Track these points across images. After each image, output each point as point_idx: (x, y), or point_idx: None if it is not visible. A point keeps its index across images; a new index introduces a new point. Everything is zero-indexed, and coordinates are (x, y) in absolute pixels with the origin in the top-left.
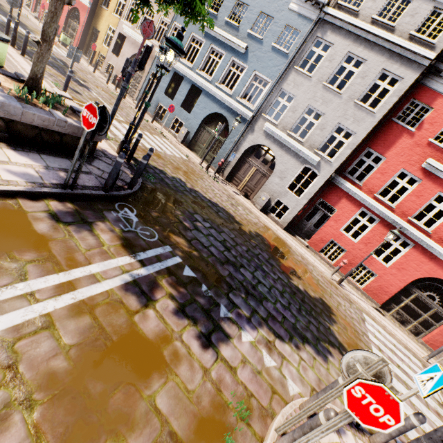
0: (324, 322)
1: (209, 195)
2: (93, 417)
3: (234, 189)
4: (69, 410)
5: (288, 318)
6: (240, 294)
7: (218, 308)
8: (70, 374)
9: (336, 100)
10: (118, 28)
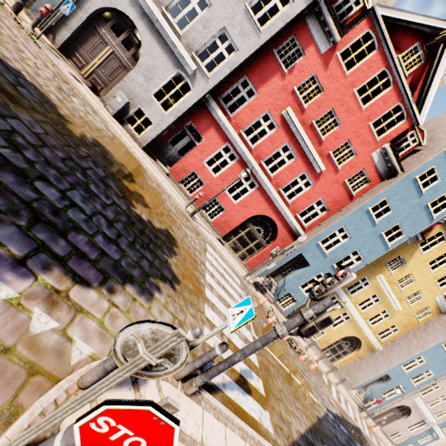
0: (162, 255)
1: (4, 52)
2: None
3: (73, 71)
4: None
5: (110, 254)
6: (15, 221)
7: None
8: None
9: None
10: None
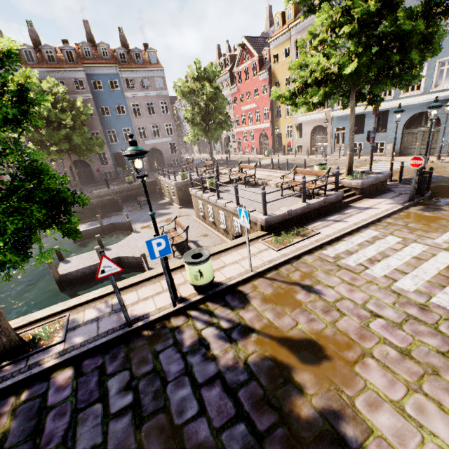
0: None
1: None
2: None
3: None
4: None
5: None
6: None
7: None
8: None
9: None
10: (293, 123)
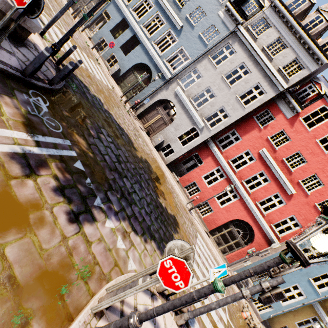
0: (170, 230)
1: (119, 121)
2: None
3: (141, 125)
4: None
5: (146, 220)
6: (116, 194)
7: (94, 198)
8: None
9: (226, 90)
10: None
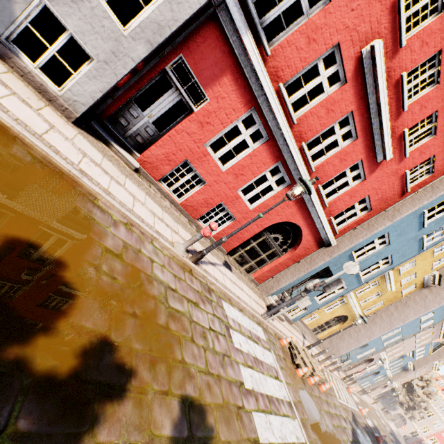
0: None
1: None
2: None
3: None
4: None
5: None
6: None
7: None
8: None
9: None
10: None
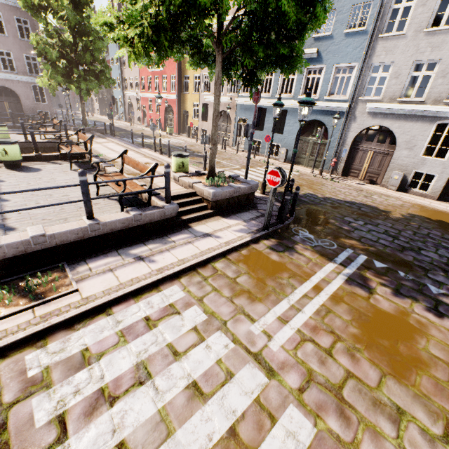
0: None
1: (340, 197)
2: (397, 358)
3: (355, 181)
4: (380, 354)
5: None
6: (438, 273)
7: (426, 287)
8: (363, 335)
9: None
10: (200, 101)
